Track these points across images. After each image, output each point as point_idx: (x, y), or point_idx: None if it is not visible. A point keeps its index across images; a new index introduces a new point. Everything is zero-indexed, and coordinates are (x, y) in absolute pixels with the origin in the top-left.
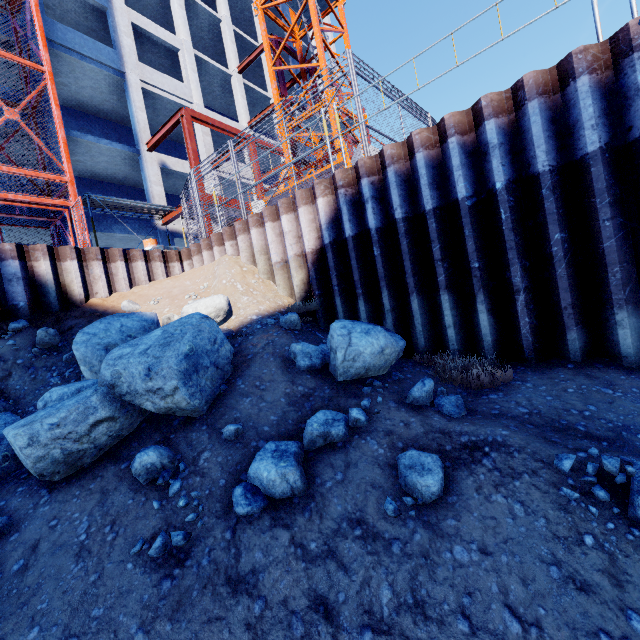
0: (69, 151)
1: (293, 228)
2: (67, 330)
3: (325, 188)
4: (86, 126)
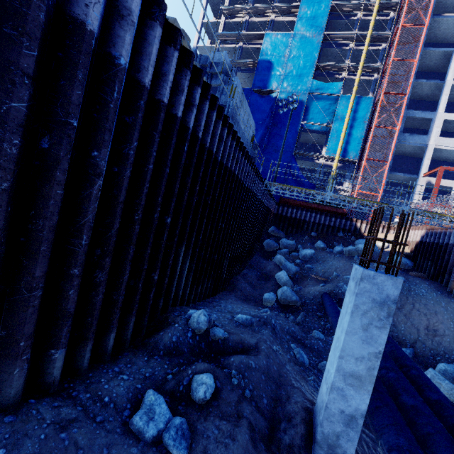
0: (389, 177)
1: (417, 234)
2: (357, 238)
3: (425, 228)
4: (403, 161)
